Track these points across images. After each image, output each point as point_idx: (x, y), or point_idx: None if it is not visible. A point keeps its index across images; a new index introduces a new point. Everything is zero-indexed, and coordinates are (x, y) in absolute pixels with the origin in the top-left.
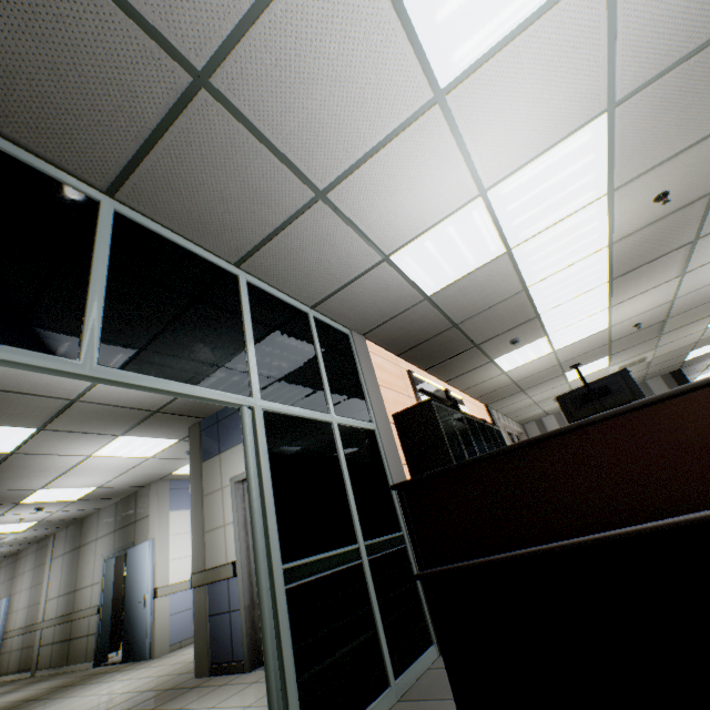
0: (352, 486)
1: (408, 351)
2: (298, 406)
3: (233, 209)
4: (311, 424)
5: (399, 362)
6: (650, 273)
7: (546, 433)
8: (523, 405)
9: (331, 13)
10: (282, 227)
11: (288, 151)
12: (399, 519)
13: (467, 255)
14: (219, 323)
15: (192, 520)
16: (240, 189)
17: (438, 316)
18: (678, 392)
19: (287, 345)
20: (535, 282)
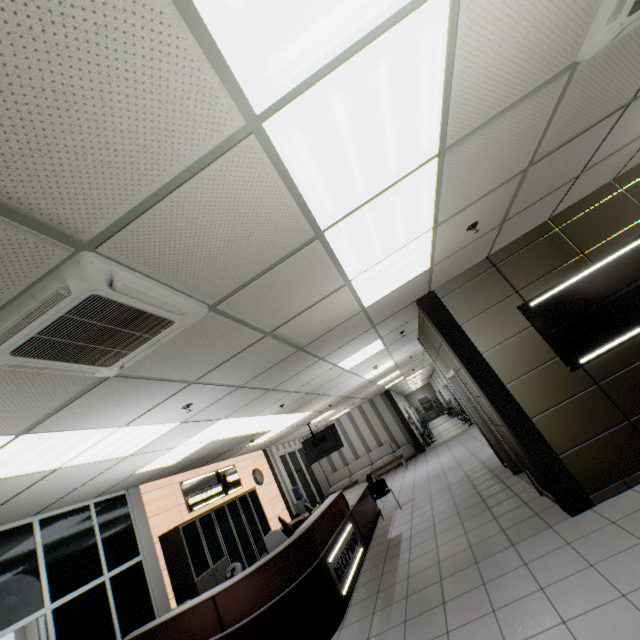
0: (119, 615)
1: (178, 472)
2: (80, 586)
3: (24, 511)
4: (89, 592)
5: (173, 479)
6: (311, 403)
7: (161, 622)
8: (294, 436)
9: (61, 475)
10: (58, 499)
11: (53, 492)
12: (156, 613)
13: (187, 451)
14: (20, 570)
15: (16, 639)
16: (27, 507)
17: (188, 461)
18: (191, 607)
19: (72, 545)
20: (241, 433)
